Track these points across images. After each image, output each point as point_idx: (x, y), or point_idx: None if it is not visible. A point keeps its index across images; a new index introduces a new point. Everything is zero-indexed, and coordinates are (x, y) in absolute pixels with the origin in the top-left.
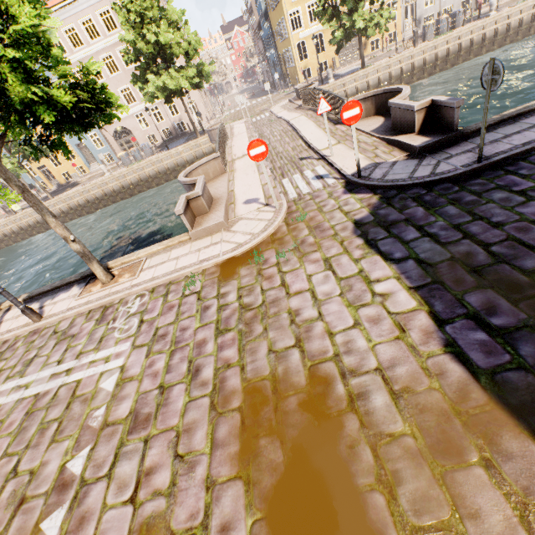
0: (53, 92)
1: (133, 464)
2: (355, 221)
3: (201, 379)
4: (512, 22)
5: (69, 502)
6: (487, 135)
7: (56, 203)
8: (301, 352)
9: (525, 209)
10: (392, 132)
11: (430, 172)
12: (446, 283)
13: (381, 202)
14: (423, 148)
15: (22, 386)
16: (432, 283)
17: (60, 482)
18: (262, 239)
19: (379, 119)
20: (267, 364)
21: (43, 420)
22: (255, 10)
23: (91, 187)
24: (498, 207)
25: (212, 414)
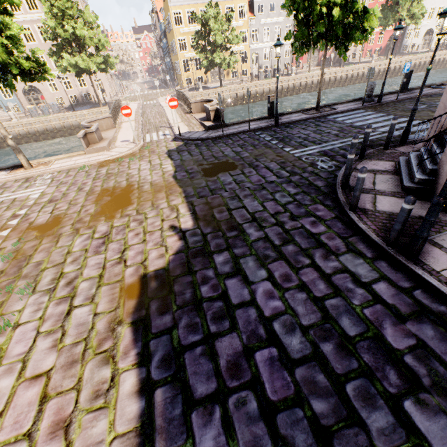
0: (20, 61)
1: (50, 208)
2: (169, 150)
3: (84, 190)
4: (302, 82)
5: (21, 218)
6: (235, 126)
7: None
8: (127, 181)
9: (223, 148)
10: (205, 120)
11: (206, 136)
12: (185, 165)
13: (183, 145)
14: (209, 127)
15: None
16: (181, 165)
17: (14, 216)
18: (125, 154)
19: (205, 114)
20: (113, 185)
21: None
22: (158, 27)
23: None
24: (217, 148)
25: (87, 196)
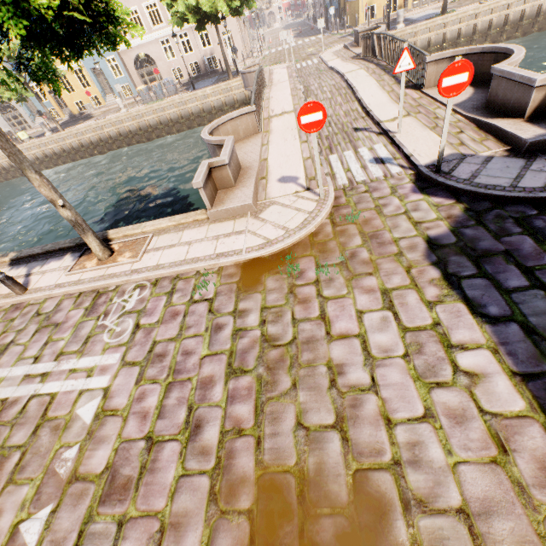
0: None
1: None
2: (429, 238)
3: (202, 444)
4: None
5: None
6: None
7: (66, 137)
8: (343, 440)
9: None
10: (486, 111)
11: (545, 183)
12: None
13: (467, 216)
14: (535, 144)
15: None
16: None
17: None
18: (299, 239)
19: (465, 89)
20: (294, 447)
21: (4, 443)
22: None
23: (105, 124)
24: None
25: (211, 509)
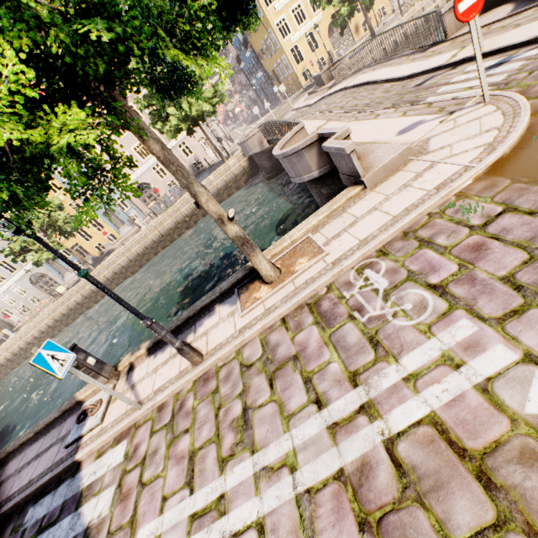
0: None
1: None
2: None
3: None
4: None
5: None
6: None
7: (100, 272)
8: None
9: None
10: None
11: None
12: None
13: None
14: None
15: (275, 468)
16: None
17: None
18: (527, 122)
19: (498, 9)
20: None
21: (448, 537)
22: (230, 48)
23: (131, 245)
24: None
25: None
